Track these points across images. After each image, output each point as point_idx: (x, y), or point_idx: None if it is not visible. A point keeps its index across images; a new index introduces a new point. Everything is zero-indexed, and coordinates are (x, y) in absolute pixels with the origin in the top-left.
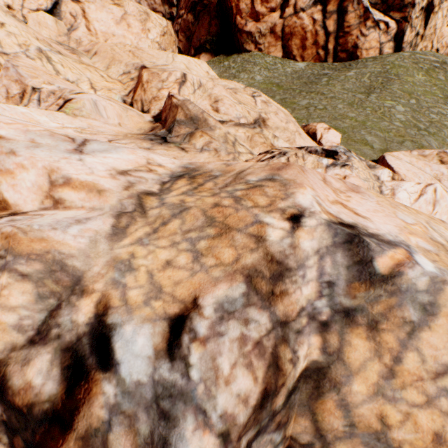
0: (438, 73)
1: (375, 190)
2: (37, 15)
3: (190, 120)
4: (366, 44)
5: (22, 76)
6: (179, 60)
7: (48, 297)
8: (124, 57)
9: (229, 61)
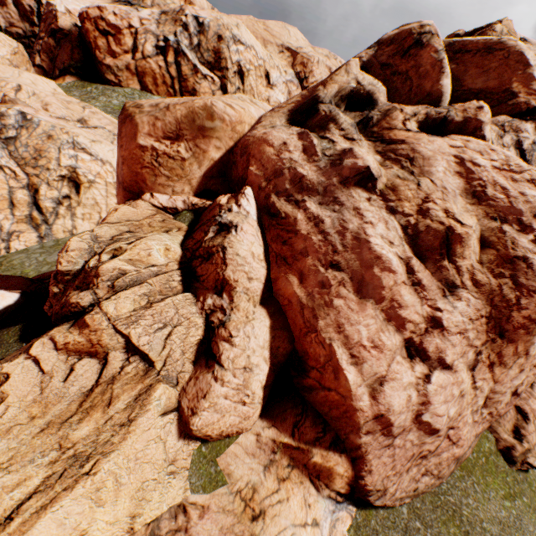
0: None
1: (107, 141)
2: None
3: None
4: (202, 90)
5: None
6: (26, 77)
7: None
8: None
9: (92, 86)
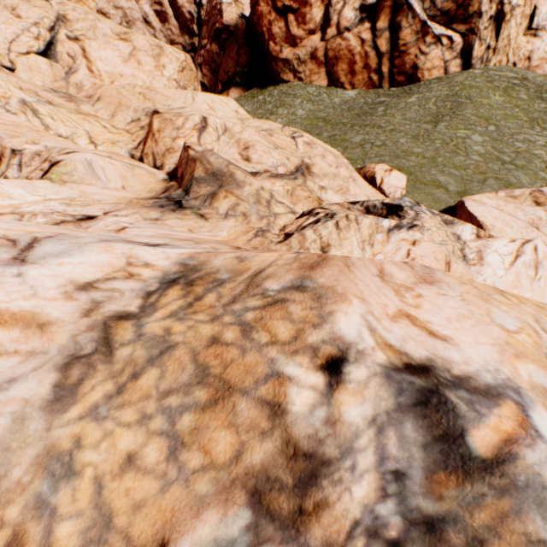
0: (519, 91)
1: (456, 255)
2: (27, 58)
3: (211, 176)
4: (427, 63)
5: None
6: (201, 100)
7: None
8: (133, 100)
9: (264, 95)
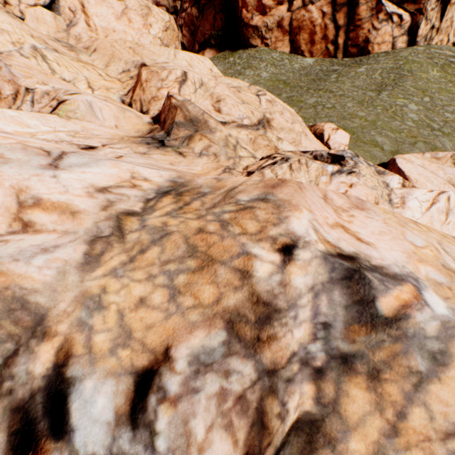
0: (454, 68)
1: (384, 198)
2: (35, 10)
3: (189, 122)
4: (378, 38)
5: (15, 76)
6: (181, 57)
7: (5, 341)
8: (124, 54)
9: (234, 57)
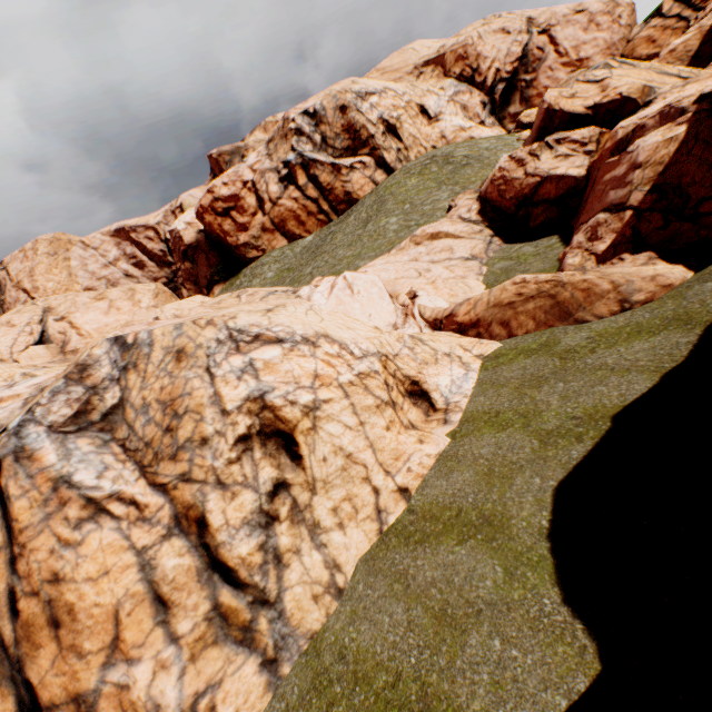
0: (430, 167)
1: None
2: (27, 352)
3: None
4: (356, 186)
5: None
6: (168, 309)
7: None
8: None
9: (240, 277)
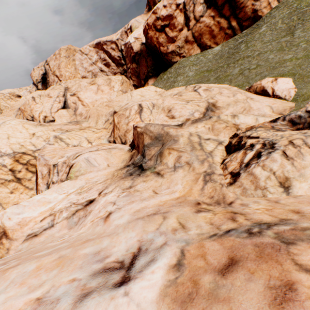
0: None
1: None
2: (58, 113)
3: (155, 140)
4: (262, 4)
5: (47, 160)
6: (135, 94)
7: None
8: (103, 111)
9: (166, 75)
